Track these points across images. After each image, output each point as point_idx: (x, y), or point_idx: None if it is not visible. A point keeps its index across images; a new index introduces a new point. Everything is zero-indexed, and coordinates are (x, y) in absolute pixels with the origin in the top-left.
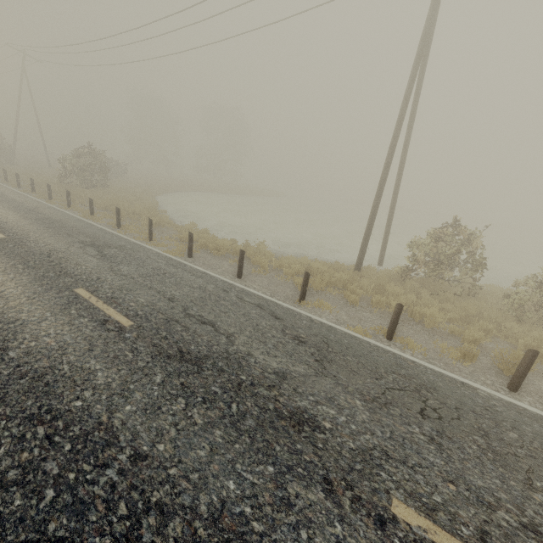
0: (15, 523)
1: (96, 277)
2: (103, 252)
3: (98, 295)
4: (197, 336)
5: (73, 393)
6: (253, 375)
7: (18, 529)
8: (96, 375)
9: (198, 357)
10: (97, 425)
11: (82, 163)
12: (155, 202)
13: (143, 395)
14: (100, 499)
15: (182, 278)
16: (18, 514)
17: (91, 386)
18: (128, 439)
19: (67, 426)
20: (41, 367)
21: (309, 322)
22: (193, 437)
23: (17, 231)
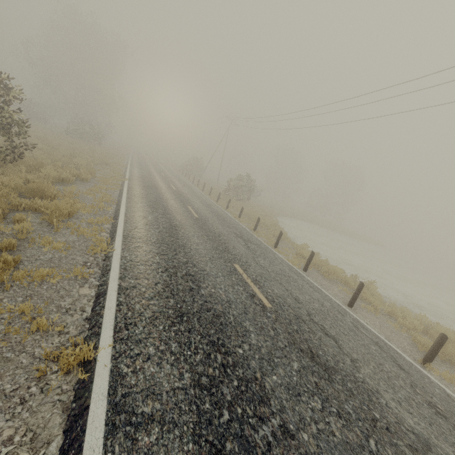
0: (206, 422)
1: (245, 260)
2: (247, 244)
3: (247, 274)
4: (322, 344)
5: (237, 340)
6: (387, 419)
7: (208, 428)
8: (250, 335)
9: (326, 365)
10: (253, 377)
11: (240, 184)
12: (277, 220)
13: (285, 374)
14: (260, 449)
15: (303, 286)
16: (207, 415)
17: (247, 342)
18: (277, 407)
19: (234, 364)
20: (217, 309)
21: (443, 394)
22: (333, 447)
23: (203, 215)
